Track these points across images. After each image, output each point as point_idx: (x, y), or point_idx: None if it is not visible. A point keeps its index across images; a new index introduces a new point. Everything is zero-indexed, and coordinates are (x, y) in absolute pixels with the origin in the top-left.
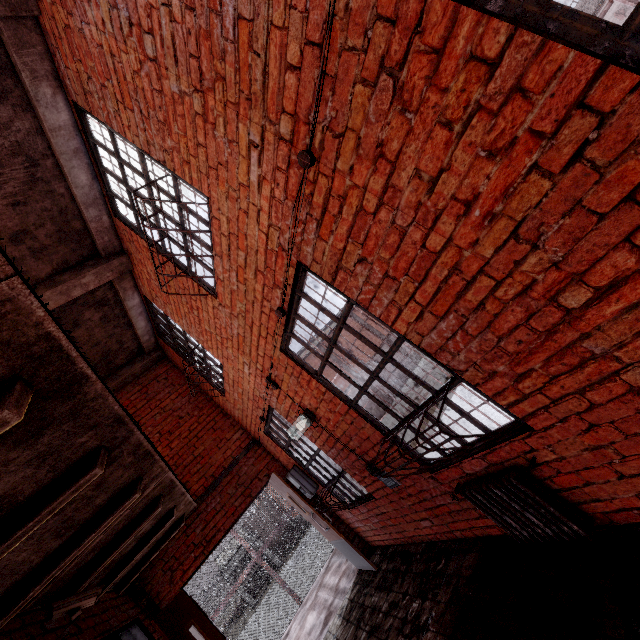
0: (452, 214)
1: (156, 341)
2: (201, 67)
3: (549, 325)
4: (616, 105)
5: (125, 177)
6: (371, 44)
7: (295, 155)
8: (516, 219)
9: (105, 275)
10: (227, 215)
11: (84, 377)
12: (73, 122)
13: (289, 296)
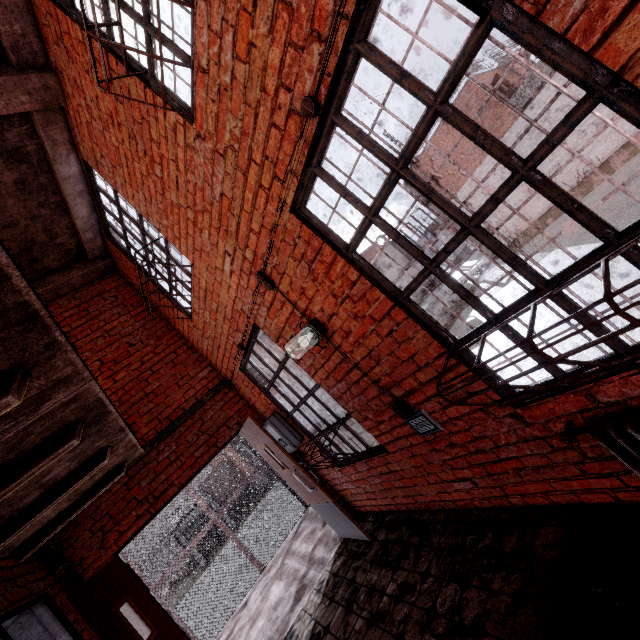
0: None
1: (104, 245)
2: None
3: None
4: None
5: None
6: None
7: None
8: None
9: (17, 97)
10: None
11: None
12: None
13: (337, 56)
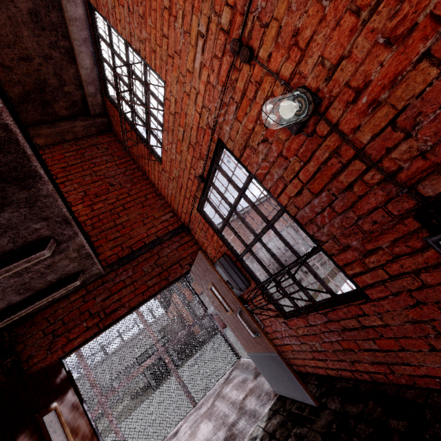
0: None
1: (103, 104)
2: None
3: None
4: None
5: None
6: None
7: None
8: None
9: None
10: None
11: None
12: None
13: None
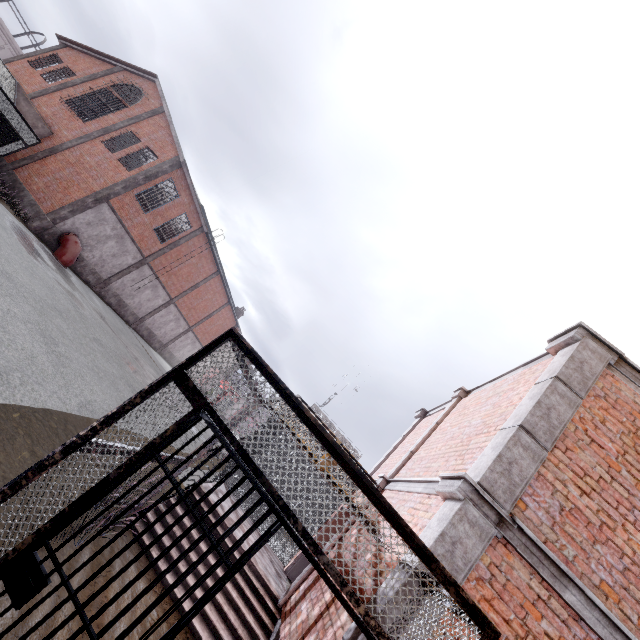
0: None
1: None
2: None
3: None
4: None
5: None
6: None
7: None
8: None
9: None
10: None
11: None
12: None
13: None
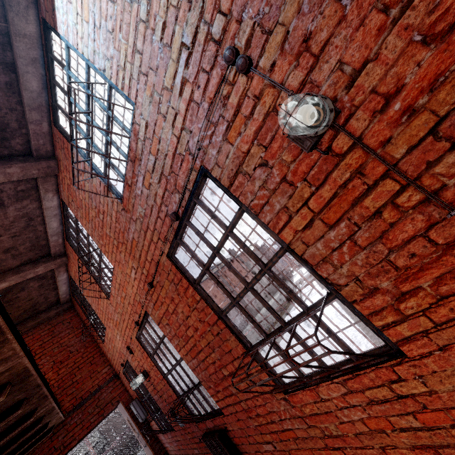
0: (193, 329)
1: (70, 297)
2: (119, 236)
3: (221, 377)
4: (223, 329)
5: (77, 232)
6: (170, 274)
7: (147, 280)
8: (208, 341)
9: (50, 266)
10: (120, 277)
11: (31, 375)
12: (59, 204)
13: (141, 319)
